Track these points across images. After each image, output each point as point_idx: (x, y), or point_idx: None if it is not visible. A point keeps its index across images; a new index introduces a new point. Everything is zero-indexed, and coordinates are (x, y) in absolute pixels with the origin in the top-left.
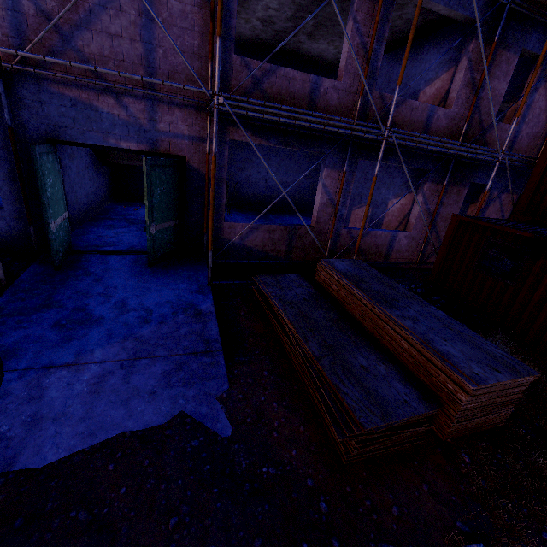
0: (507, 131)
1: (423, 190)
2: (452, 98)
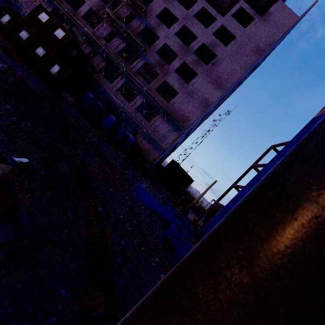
0: None
1: None
2: None
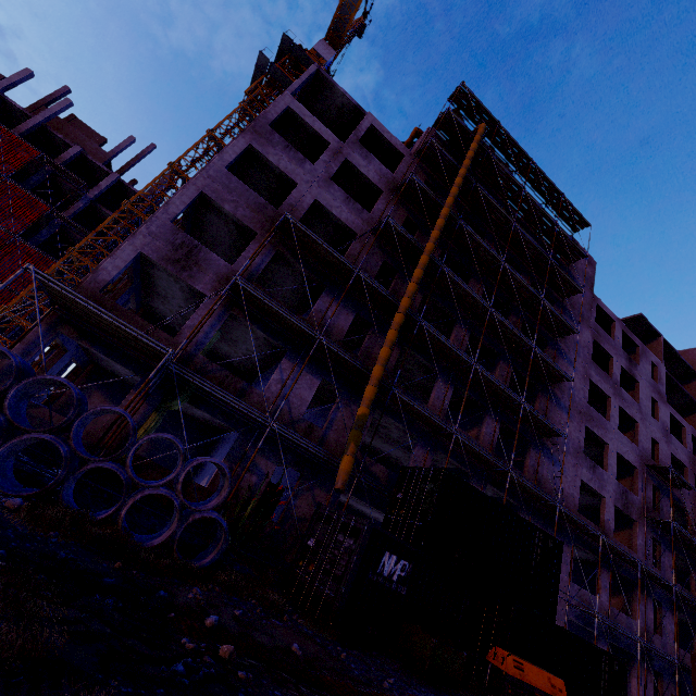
0: (659, 639)
1: (634, 667)
2: (634, 615)
